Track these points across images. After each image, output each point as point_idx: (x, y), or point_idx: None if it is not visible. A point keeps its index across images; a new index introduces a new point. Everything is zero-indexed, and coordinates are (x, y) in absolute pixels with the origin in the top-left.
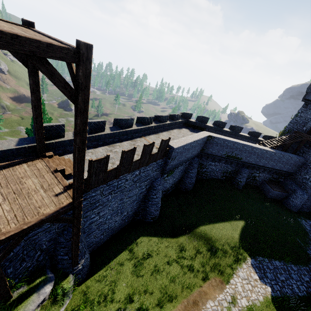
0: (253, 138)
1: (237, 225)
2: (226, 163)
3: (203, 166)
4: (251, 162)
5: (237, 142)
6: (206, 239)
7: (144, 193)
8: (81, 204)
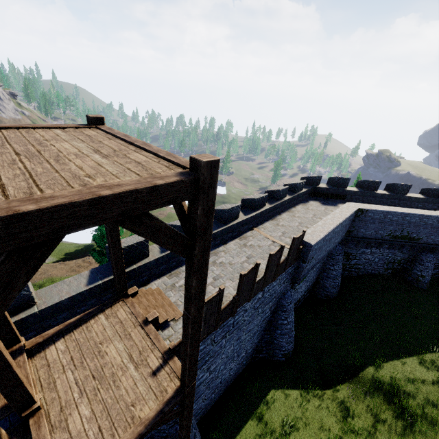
0: (432, 199)
1: (438, 363)
2: (391, 248)
3: (352, 257)
4: (438, 242)
5: (409, 213)
6: (386, 394)
7: (268, 318)
8: (194, 387)
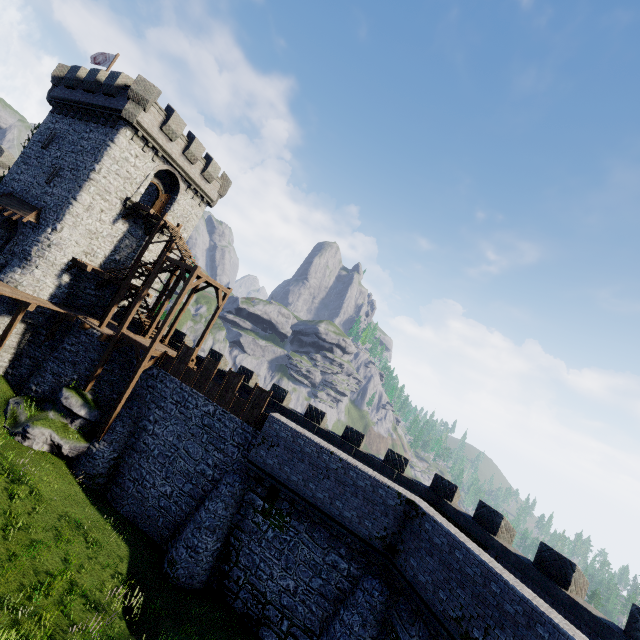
0: None
1: None
2: None
3: None
4: None
5: (498, 574)
6: None
7: (208, 487)
8: (150, 351)
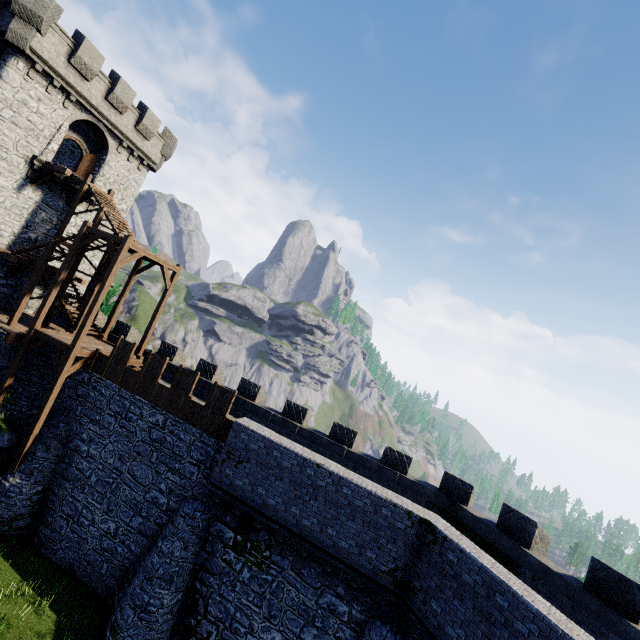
0: None
1: None
2: None
3: None
4: None
5: (567, 636)
6: None
7: (162, 520)
8: (73, 351)
